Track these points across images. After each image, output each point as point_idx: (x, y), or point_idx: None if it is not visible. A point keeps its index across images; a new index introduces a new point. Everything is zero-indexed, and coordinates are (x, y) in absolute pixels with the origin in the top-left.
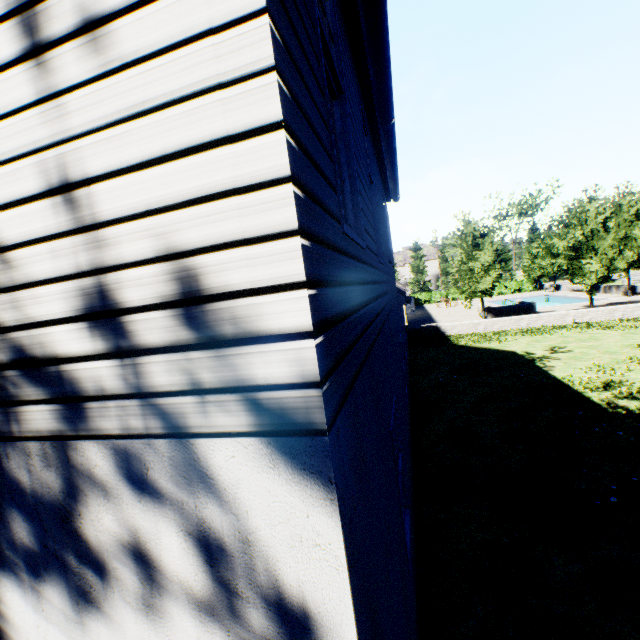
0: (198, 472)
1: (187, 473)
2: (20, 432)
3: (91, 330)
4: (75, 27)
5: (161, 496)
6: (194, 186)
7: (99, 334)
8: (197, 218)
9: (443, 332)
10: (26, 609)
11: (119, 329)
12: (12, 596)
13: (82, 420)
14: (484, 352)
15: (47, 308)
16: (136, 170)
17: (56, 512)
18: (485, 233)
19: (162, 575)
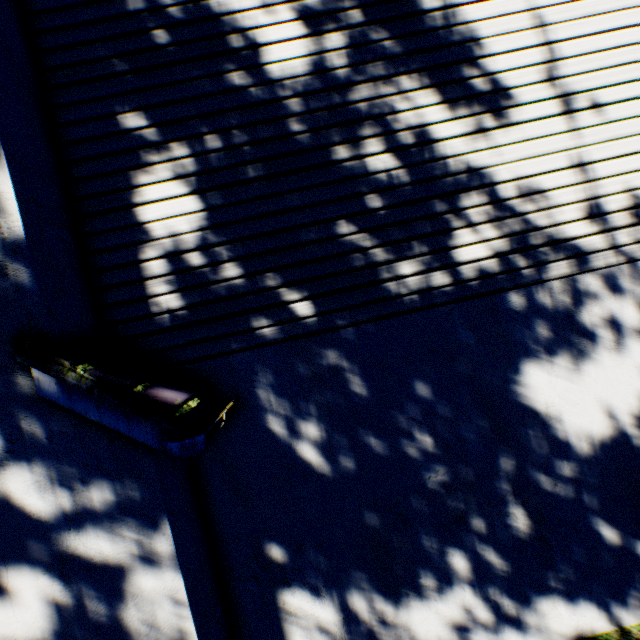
0: (639, 275)
1: (635, 277)
2: (545, 278)
3: (590, 223)
4: (588, 106)
5: (623, 290)
6: (638, 165)
7: (594, 225)
8: (639, 176)
9: None
10: (541, 376)
11: (604, 221)
12: (532, 372)
13: (583, 265)
14: None
15: (566, 216)
16: (614, 159)
17: (565, 314)
18: None
19: (622, 328)
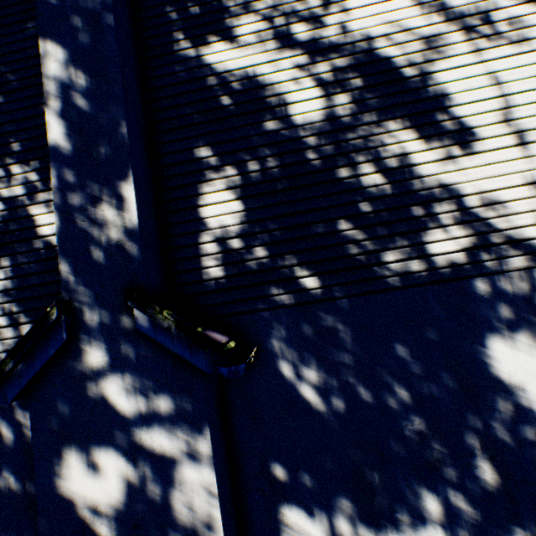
0: None
1: None
2: (506, 269)
3: None
4: None
5: None
6: None
7: None
8: None
9: None
10: (504, 349)
11: None
12: (496, 345)
13: None
14: None
15: (523, 221)
16: None
17: (524, 299)
18: None
19: None
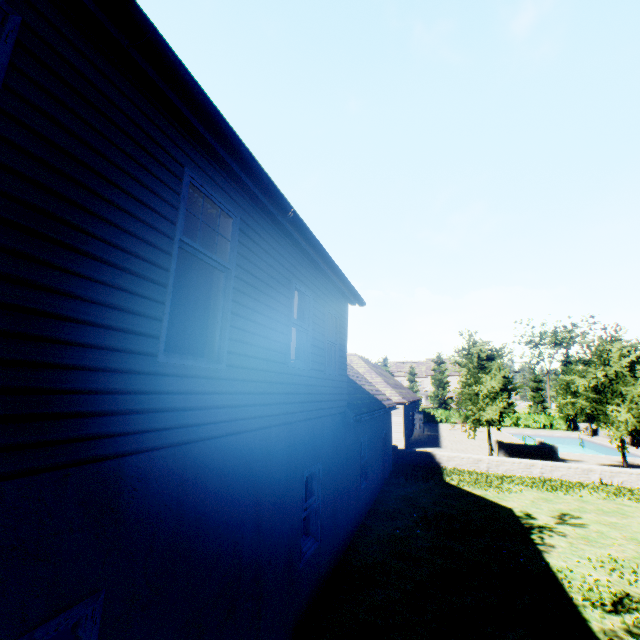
0: None
1: None
2: None
3: None
4: None
5: None
6: None
7: None
8: None
9: (438, 462)
10: None
11: None
12: None
13: None
14: (473, 501)
15: None
16: None
17: None
18: (493, 356)
19: None
